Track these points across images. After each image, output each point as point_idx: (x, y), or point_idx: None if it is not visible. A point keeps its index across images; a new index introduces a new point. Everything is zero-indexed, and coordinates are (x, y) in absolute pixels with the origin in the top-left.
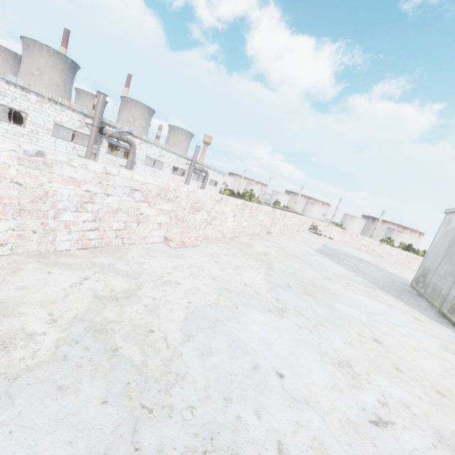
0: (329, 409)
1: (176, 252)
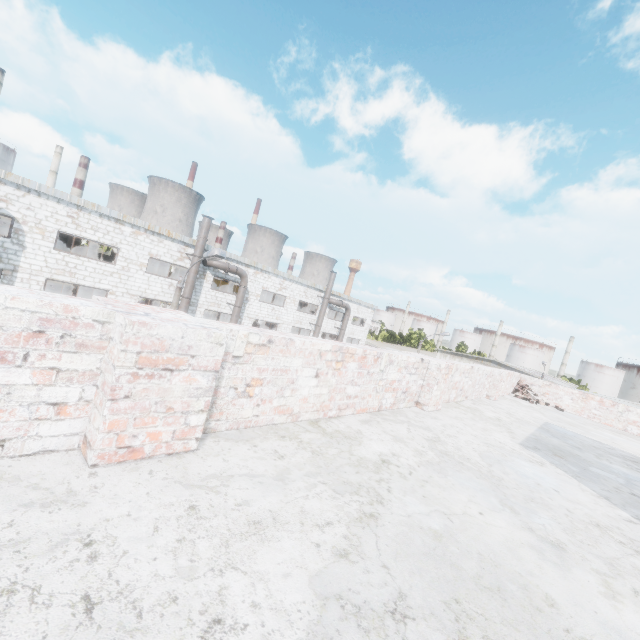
0: None
1: (83, 481)
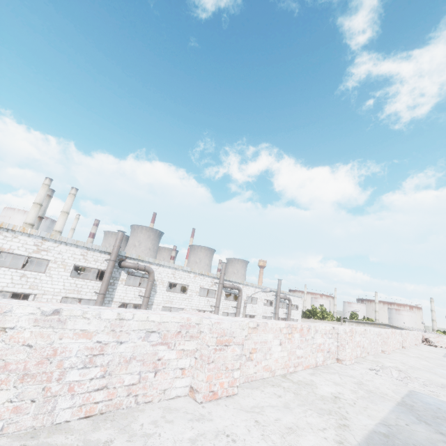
0: None
1: (391, 355)
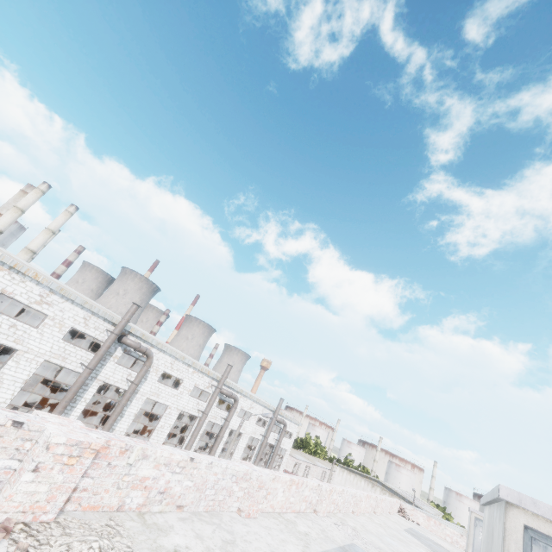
0: (405, 551)
1: (358, 517)
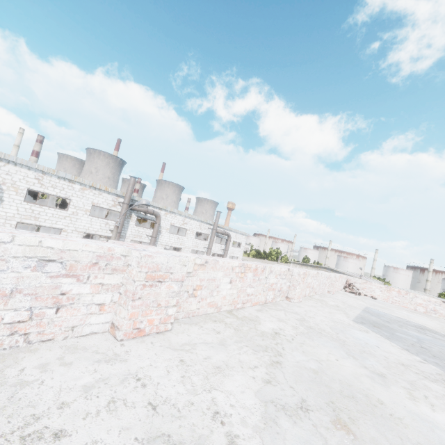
0: None
1: (119, 349)
